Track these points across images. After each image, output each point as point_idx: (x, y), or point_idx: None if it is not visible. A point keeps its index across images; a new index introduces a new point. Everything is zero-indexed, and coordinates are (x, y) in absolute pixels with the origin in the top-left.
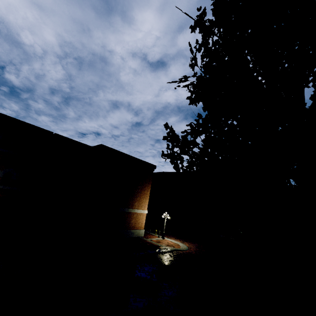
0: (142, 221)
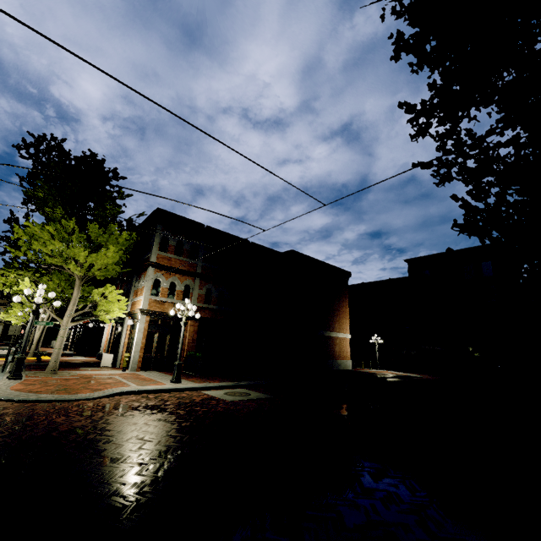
0: (346, 350)
